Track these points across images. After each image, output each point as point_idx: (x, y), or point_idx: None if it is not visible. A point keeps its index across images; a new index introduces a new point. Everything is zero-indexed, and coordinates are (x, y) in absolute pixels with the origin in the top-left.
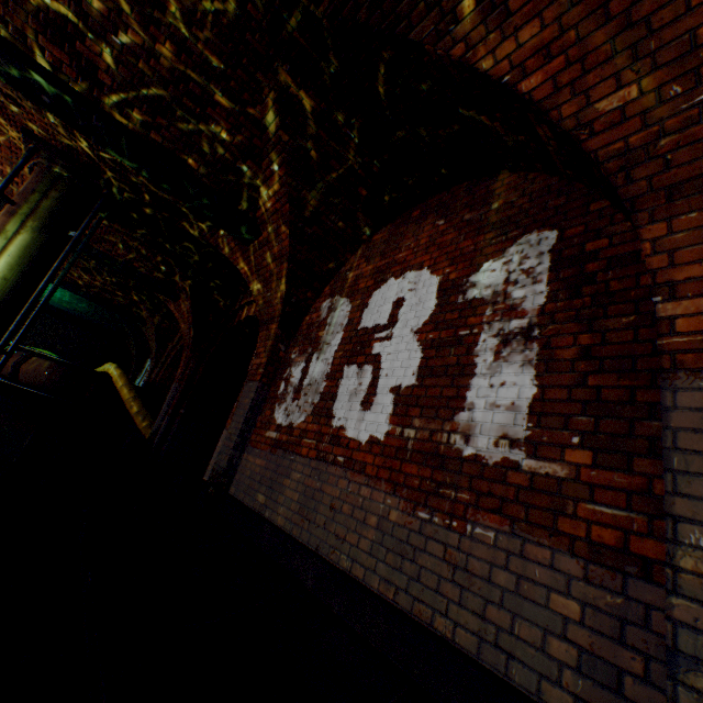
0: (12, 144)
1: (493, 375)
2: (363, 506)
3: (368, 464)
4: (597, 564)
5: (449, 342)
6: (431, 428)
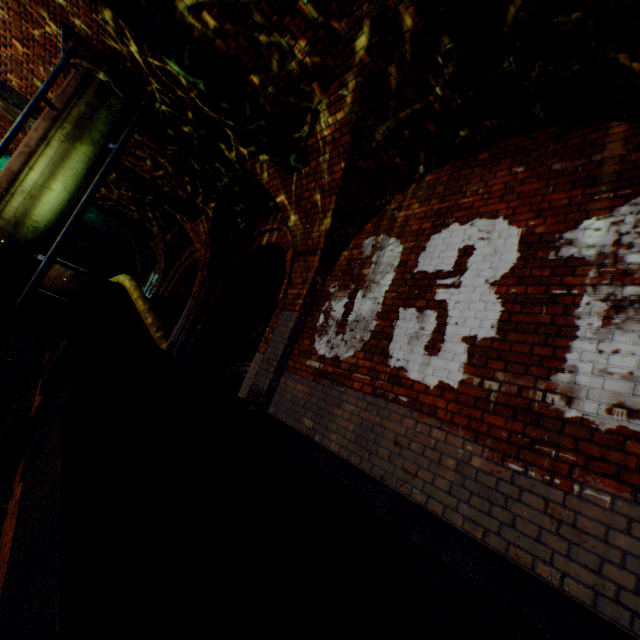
0: (47, 41)
1: (602, 340)
2: (436, 448)
3: (439, 408)
4: None
5: (539, 299)
6: (519, 384)
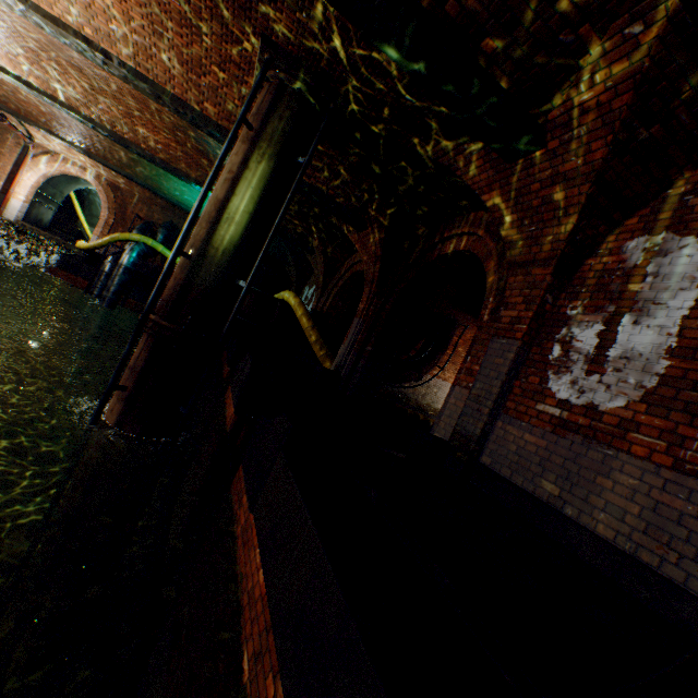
0: (242, 59)
1: None
2: None
3: None
4: None
5: None
6: None
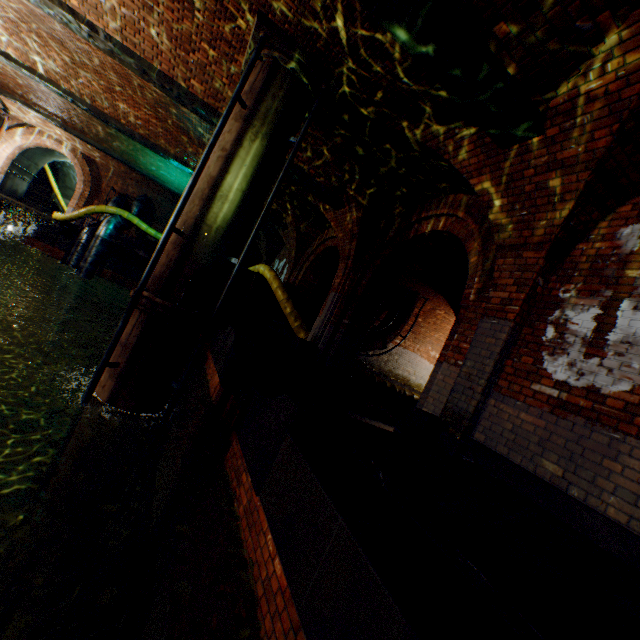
0: (234, 37)
1: None
2: None
3: None
4: None
5: None
6: None
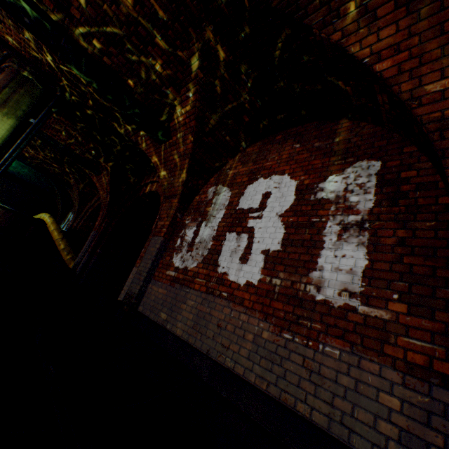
0: None
1: (337, 249)
2: (242, 327)
3: (246, 299)
4: (411, 375)
5: (305, 224)
6: (292, 280)
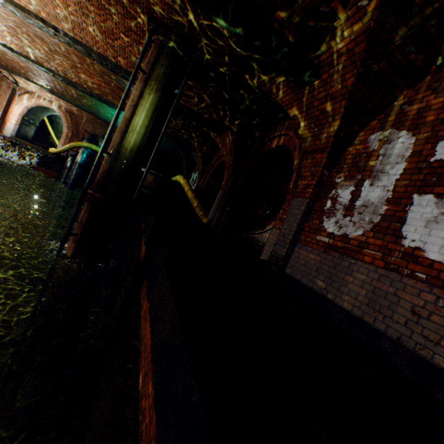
0: (137, 29)
1: None
2: None
3: None
4: None
5: None
6: None
